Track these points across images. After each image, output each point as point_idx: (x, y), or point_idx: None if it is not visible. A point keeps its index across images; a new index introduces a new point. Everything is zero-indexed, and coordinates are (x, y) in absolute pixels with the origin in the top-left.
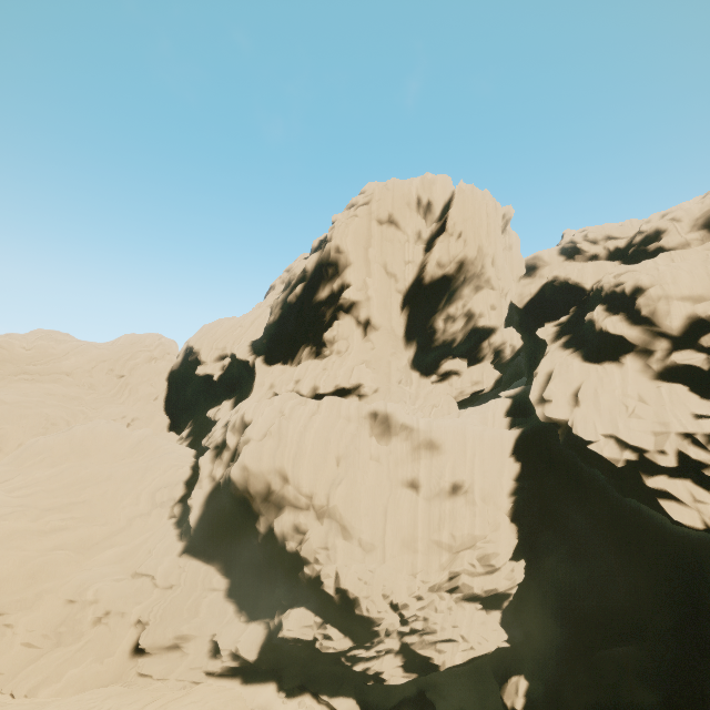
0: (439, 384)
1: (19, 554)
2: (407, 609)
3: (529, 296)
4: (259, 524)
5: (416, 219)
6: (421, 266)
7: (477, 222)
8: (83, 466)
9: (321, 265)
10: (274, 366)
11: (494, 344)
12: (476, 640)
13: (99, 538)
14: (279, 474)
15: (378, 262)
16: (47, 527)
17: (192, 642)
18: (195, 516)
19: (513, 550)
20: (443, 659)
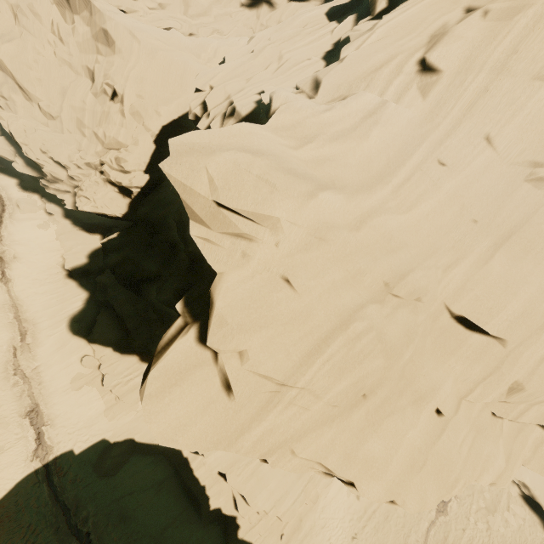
0: (247, 10)
1: None
2: (70, 170)
3: None
4: None
5: None
6: None
7: None
8: None
9: None
10: None
11: None
12: (100, 205)
13: None
14: None
15: None
16: None
17: None
18: None
19: (146, 166)
20: (79, 205)
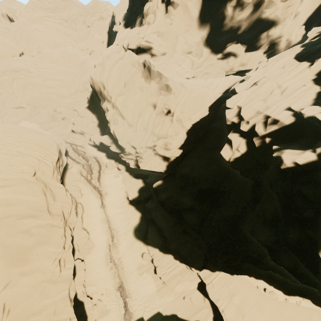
0: (221, 61)
1: (38, 91)
2: (138, 149)
3: None
4: (101, 104)
5: None
6: None
7: None
8: (62, 66)
9: None
10: (126, 29)
11: (271, 36)
12: (153, 166)
13: (66, 94)
14: (102, 84)
15: None
16: (48, 85)
17: (86, 134)
18: (89, 95)
19: (180, 145)
20: (141, 166)
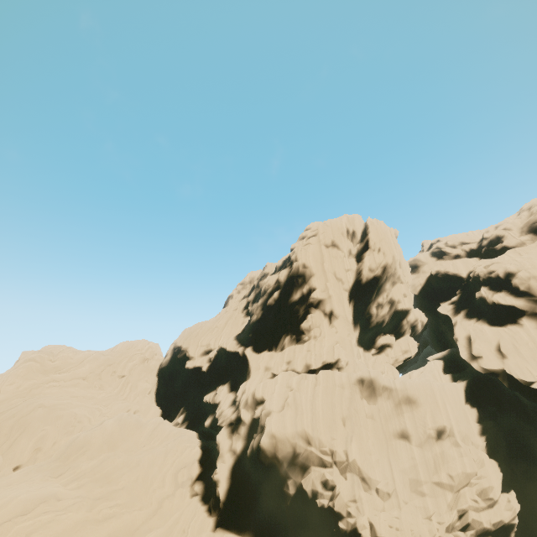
0: (378, 355)
1: None
2: None
3: (420, 286)
4: (287, 487)
5: (347, 242)
6: (356, 272)
7: (387, 241)
8: (116, 455)
9: (292, 277)
10: (262, 353)
11: (410, 321)
12: None
13: (138, 523)
14: (301, 438)
15: (330, 271)
16: (99, 516)
17: None
18: (224, 489)
19: (501, 483)
20: None
